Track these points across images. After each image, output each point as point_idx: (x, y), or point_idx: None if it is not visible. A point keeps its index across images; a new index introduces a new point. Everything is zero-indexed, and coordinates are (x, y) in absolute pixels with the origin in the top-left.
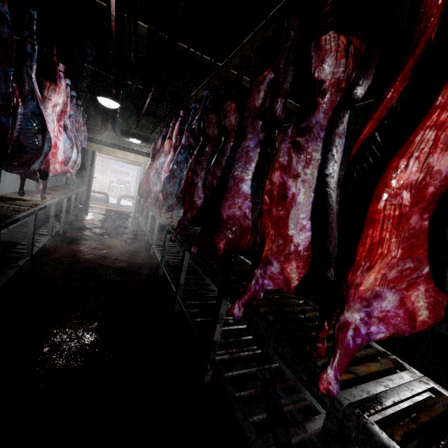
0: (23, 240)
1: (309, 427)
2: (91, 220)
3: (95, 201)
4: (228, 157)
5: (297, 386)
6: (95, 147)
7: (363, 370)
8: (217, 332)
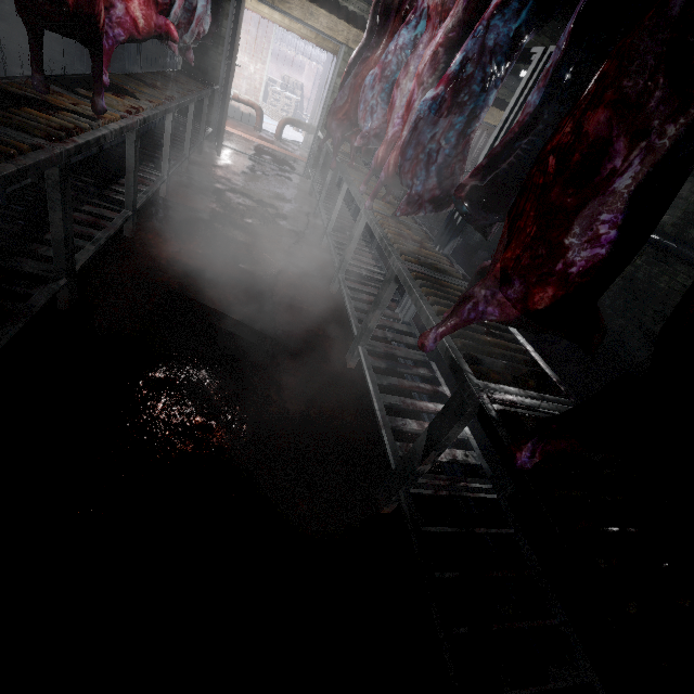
0: None
1: None
2: (225, 168)
3: (238, 120)
4: None
5: None
6: None
7: None
8: None
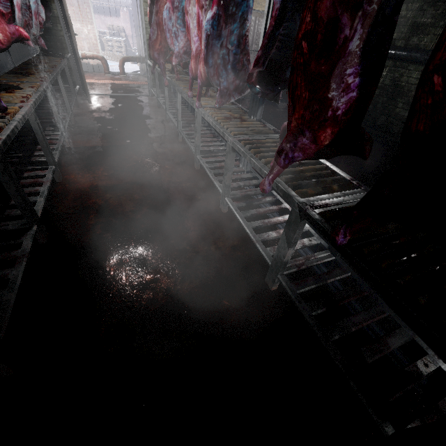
0: None
1: None
2: (98, 110)
3: (92, 72)
4: None
5: None
6: None
7: None
8: None
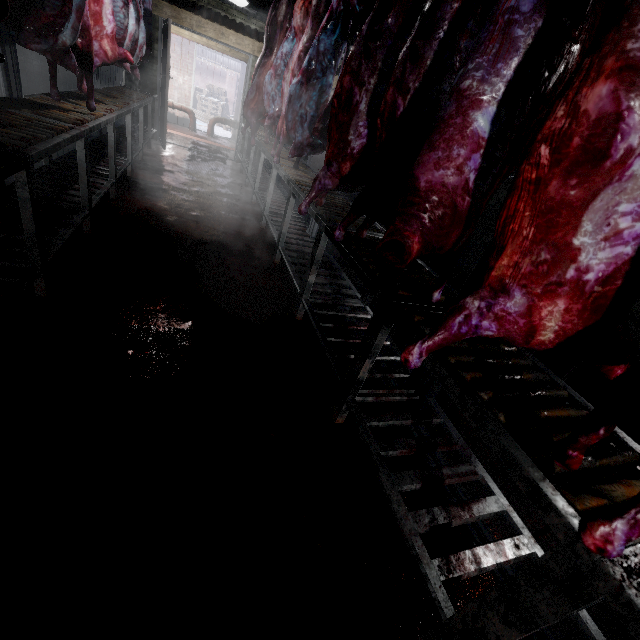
0: (76, 182)
1: (477, 510)
2: (171, 157)
3: (175, 124)
4: (439, 42)
5: (466, 453)
6: (168, 11)
7: (622, 493)
8: (364, 369)
